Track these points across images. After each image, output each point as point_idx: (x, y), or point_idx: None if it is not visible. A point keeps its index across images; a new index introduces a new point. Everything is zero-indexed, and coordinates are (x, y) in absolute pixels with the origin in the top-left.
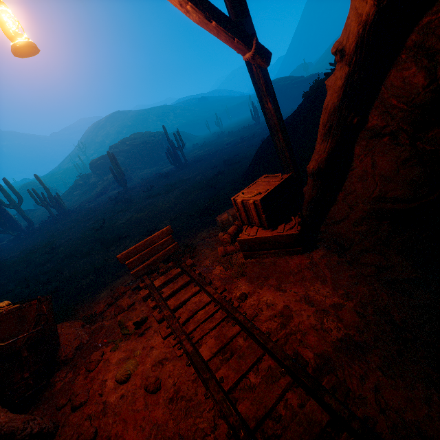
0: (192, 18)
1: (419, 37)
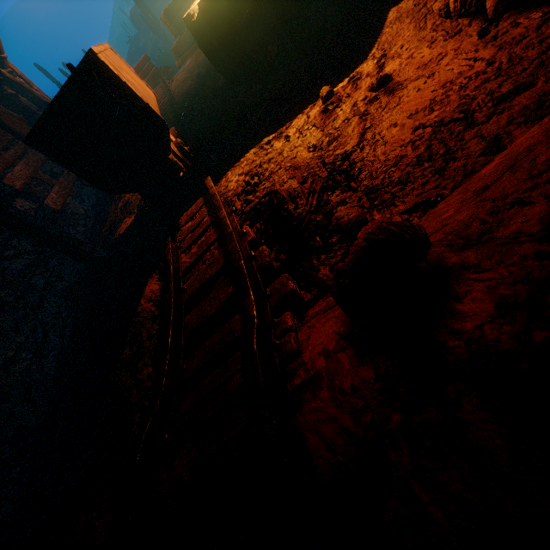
0: None
1: None
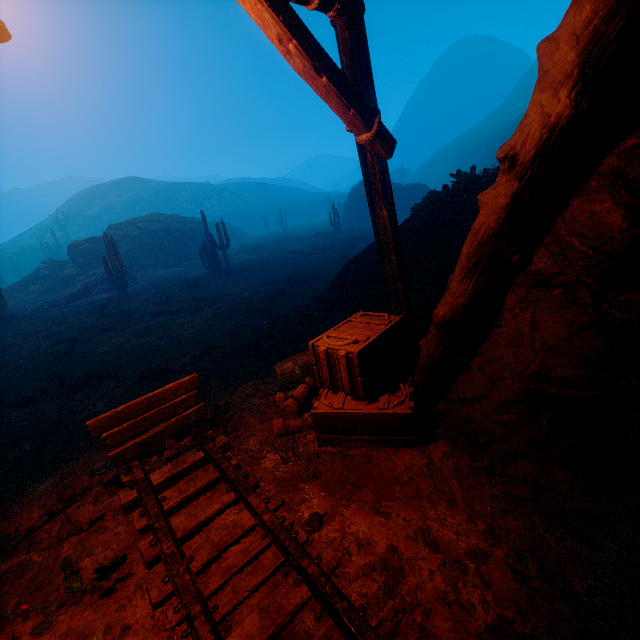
0: (293, 63)
1: (618, 162)
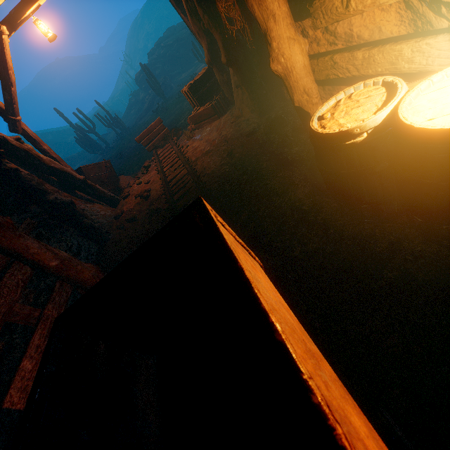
0: None
1: None
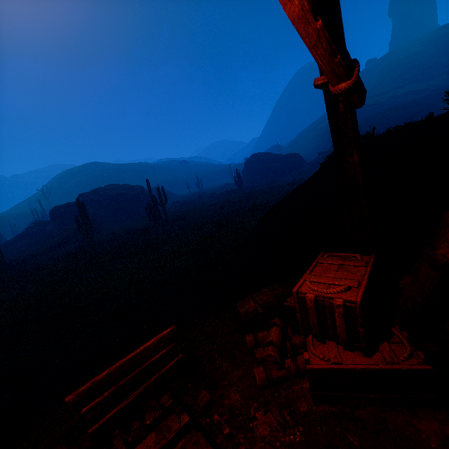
0: (288, 7)
1: None
